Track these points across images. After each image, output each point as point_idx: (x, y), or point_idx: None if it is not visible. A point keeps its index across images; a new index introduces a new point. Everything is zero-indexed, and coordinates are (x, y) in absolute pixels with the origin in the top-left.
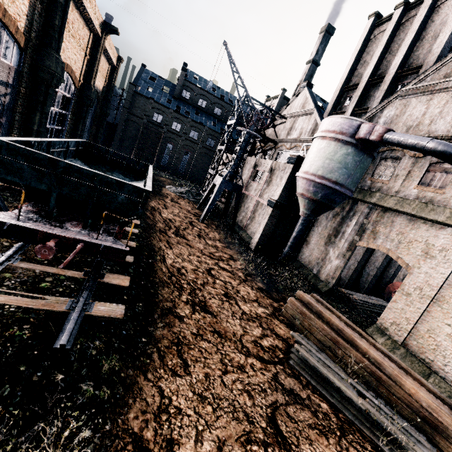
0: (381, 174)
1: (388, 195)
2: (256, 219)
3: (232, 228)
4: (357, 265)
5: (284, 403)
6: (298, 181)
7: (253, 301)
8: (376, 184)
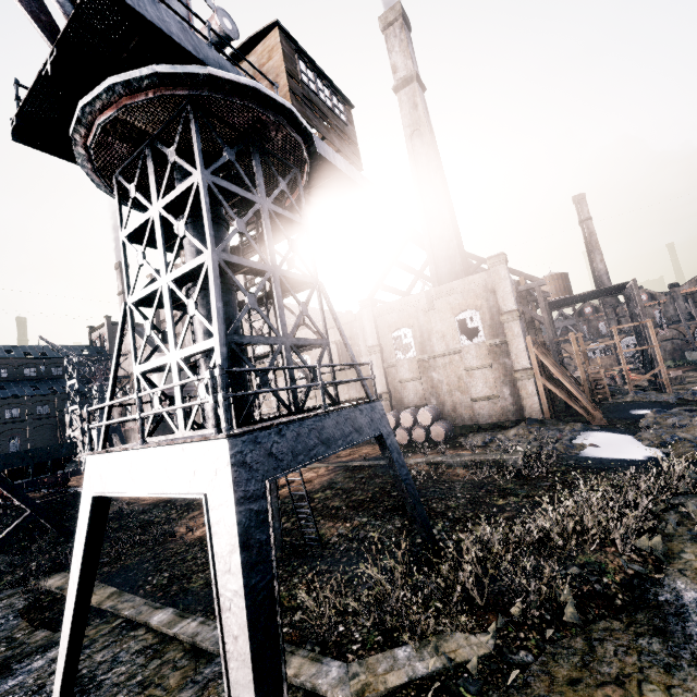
0: None
1: None
2: None
3: None
4: None
5: None
6: None
7: None
8: None
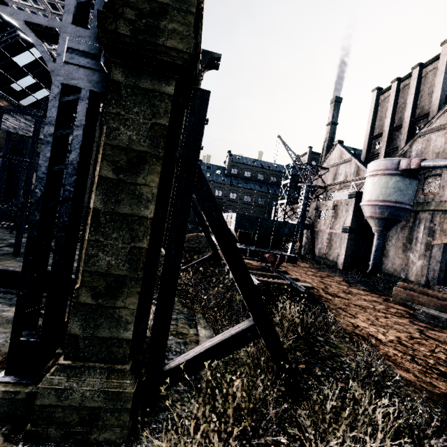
0: (429, 188)
1: (442, 202)
2: (333, 247)
3: (313, 259)
4: (439, 265)
5: (425, 330)
6: (364, 208)
7: (366, 295)
8: (429, 196)
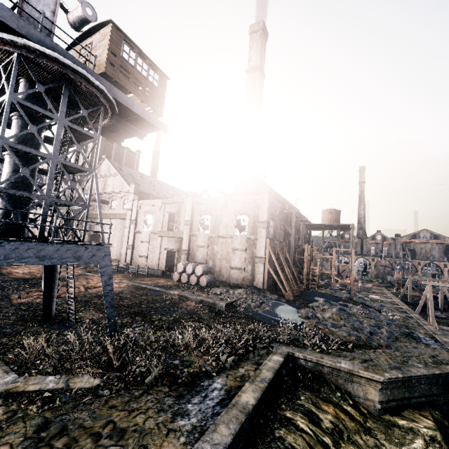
0: (91, 207)
1: (93, 214)
2: None
3: None
4: None
5: None
6: None
7: None
8: (91, 211)
